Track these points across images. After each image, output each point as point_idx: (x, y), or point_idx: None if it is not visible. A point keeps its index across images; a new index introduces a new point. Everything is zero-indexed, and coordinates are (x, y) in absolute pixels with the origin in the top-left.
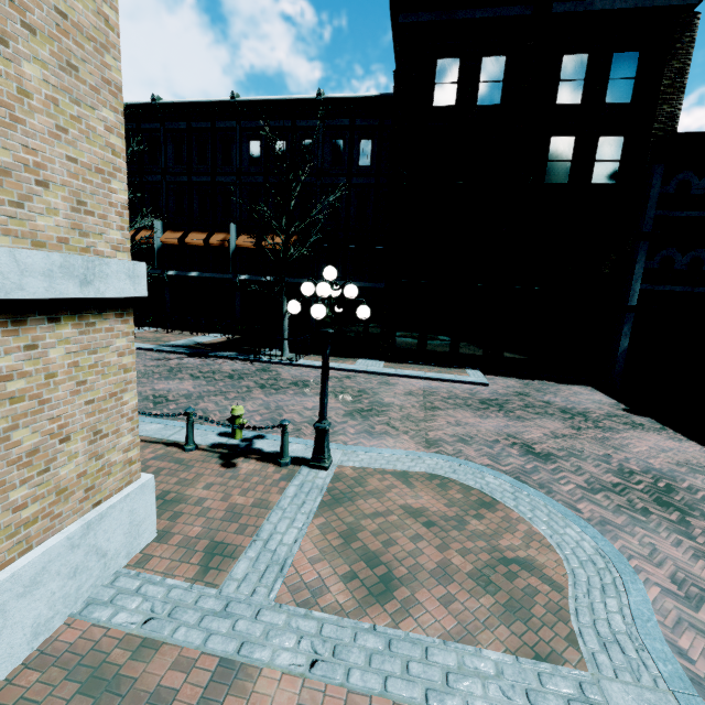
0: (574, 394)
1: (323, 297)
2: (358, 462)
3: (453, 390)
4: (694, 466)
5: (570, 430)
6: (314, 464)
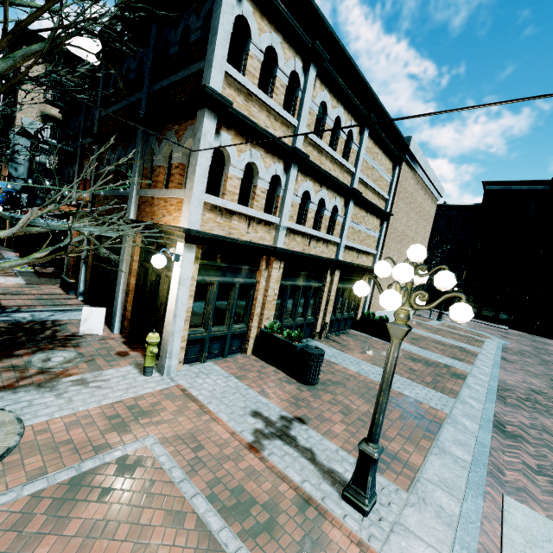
0: (552, 342)
1: (430, 284)
2: (448, 323)
3: (488, 327)
4: None
5: (529, 341)
6: (437, 320)
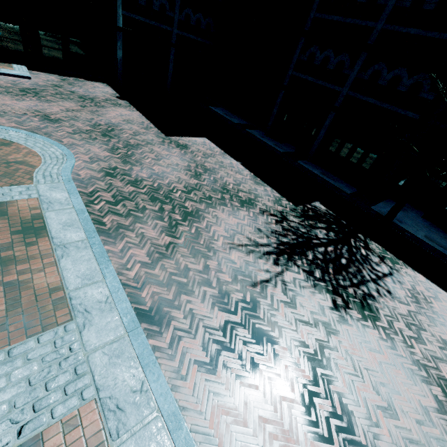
0: (93, 88)
1: None
2: None
3: None
4: (130, 121)
5: (79, 107)
6: None
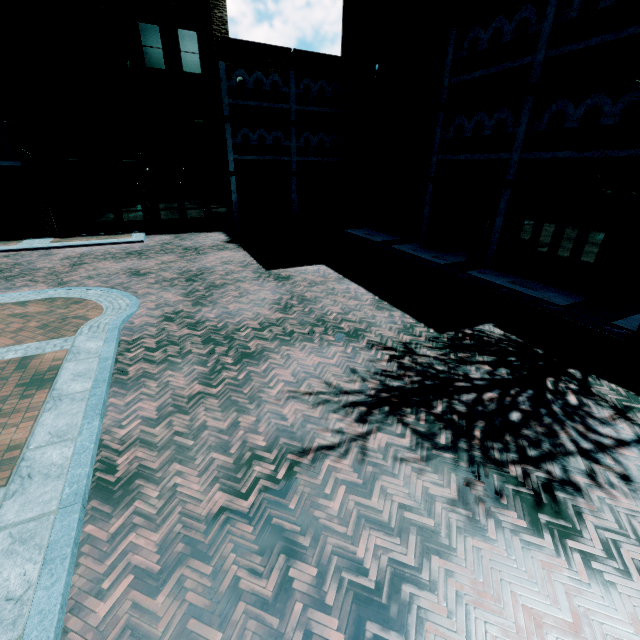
0: (205, 238)
1: None
2: None
3: (110, 250)
4: (229, 262)
5: (177, 258)
6: None
